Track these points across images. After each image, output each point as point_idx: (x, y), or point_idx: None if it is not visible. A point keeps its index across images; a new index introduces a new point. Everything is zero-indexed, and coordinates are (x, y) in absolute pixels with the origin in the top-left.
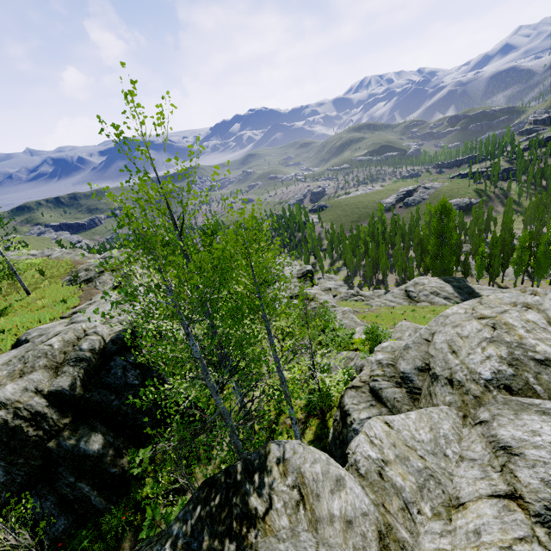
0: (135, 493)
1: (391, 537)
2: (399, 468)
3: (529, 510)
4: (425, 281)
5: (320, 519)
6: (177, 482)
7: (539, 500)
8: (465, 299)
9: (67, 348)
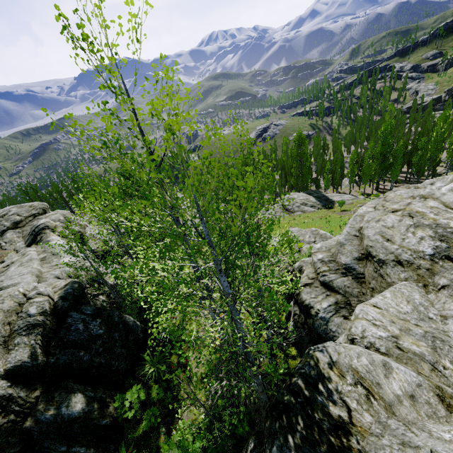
0: (131, 434)
1: (447, 396)
2: (408, 339)
3: None
4: (295, 196)
5: (391, 403)
6: (168, 408)
7: None
8: (324, 205)
9: (10, 318)
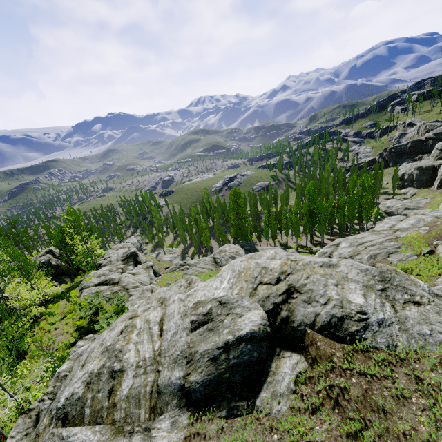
0: None
1: None
2: None
3: None
4: (227, 248)
5: None
6: None
7: None
8: None
9: None
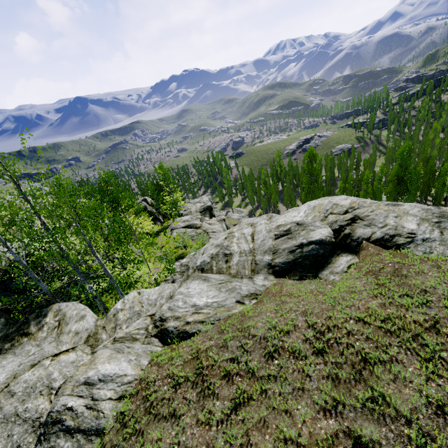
0: None
1: (93, 337)
2: (126, 312)
3: (154, 319)
4: None
5: (63, 333)
6: None
7: (160, 314)
8: None
9: None
